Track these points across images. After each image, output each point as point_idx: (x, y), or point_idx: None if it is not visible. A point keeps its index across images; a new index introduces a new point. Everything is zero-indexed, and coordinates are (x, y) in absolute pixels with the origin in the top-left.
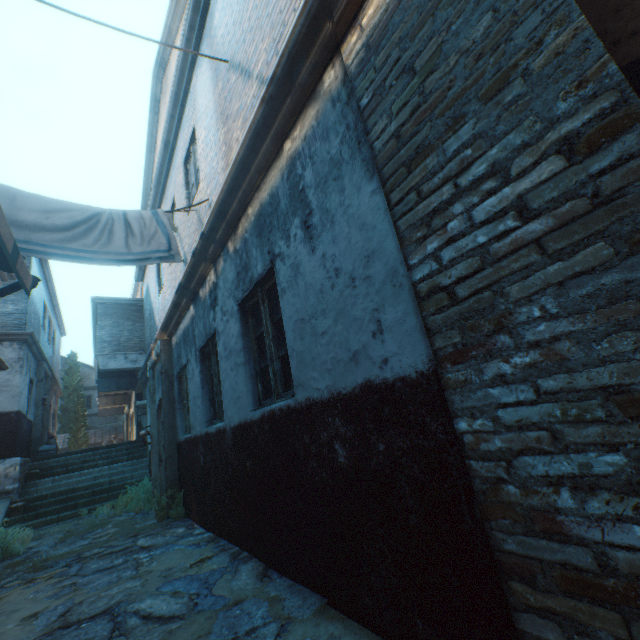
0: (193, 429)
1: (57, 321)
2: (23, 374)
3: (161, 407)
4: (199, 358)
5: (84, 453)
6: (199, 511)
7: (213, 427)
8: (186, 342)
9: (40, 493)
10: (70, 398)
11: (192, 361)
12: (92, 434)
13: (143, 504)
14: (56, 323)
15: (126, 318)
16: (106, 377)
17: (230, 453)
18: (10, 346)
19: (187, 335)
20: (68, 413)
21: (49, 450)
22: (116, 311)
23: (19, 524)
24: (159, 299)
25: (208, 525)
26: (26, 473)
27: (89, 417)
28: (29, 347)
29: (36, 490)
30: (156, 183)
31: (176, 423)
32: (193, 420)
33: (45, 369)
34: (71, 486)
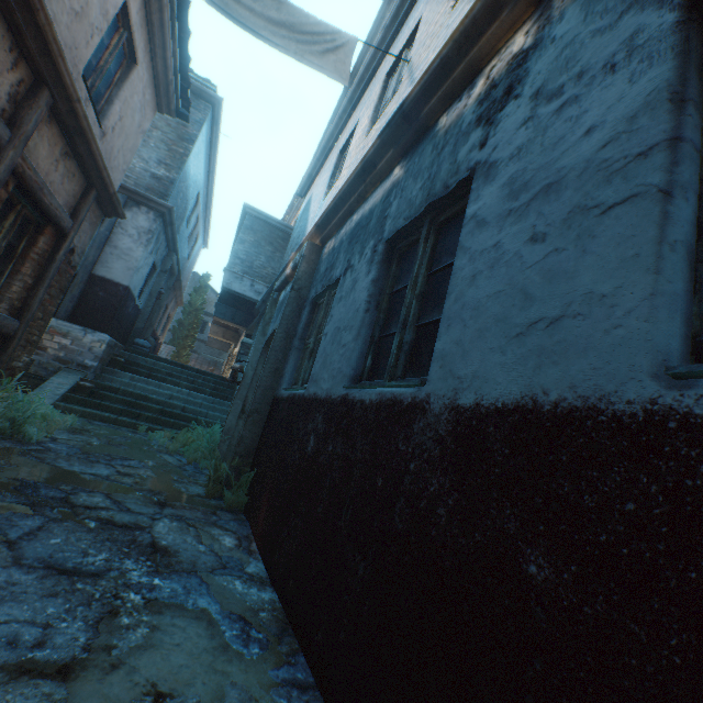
0: (312, 383)
1: (204, 227)
2: (147, 250)
3: (270, 343)
4: (380, 256)
5: (173, 366)
6: (268, 527)
7: (369, 390)
8: (355, 238)
9: (114, 384)
10: (189, 316)
11: (358, 266)
12: (194, 358)
13: (201, 455)
14: (202, 228)
15: (269, 242)
16: (225, 303)
17: (419, 473)
18: (146, 213)
19: (363, 225)
20: (182, 329)
21: (143, 346)
22: (262, 230)
23: (78, 405)
24: (322, 202)
25: (276, 573)
26: (111, 357)
27: (198, 341)
28: (164, 226)
29: (112, 379)
30: (390, 18)
31: (283, 368)
32: (319, 368)
33: (173, 263)
34: (145, 393)
